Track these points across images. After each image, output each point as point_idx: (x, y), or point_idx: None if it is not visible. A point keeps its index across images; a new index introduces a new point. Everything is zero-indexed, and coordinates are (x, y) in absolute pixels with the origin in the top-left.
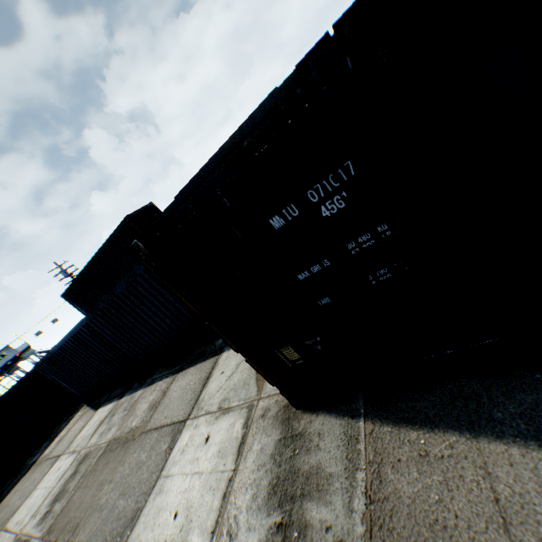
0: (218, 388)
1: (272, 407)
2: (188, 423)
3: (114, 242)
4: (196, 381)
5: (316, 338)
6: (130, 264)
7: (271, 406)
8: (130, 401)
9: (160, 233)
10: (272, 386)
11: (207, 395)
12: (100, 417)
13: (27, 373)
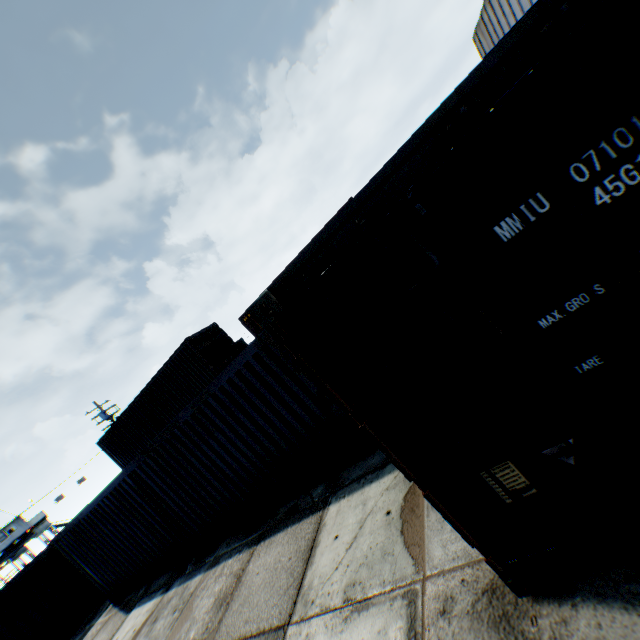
0: (336, 563)
1: (458, 594)
2: (291, 630)
3: (169, 371)
4: (291, 554)
5: (567, 440)
6: (185, 397)
7: (454, 590)
8: (183, 595)
9: (306, 273)
10: (442, 553)
11: (317, 576)
12: (134, 624)
13: (40, 553)
